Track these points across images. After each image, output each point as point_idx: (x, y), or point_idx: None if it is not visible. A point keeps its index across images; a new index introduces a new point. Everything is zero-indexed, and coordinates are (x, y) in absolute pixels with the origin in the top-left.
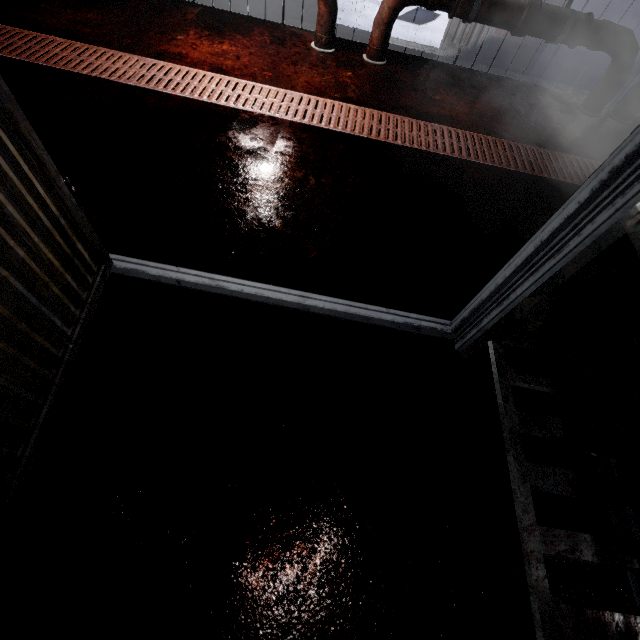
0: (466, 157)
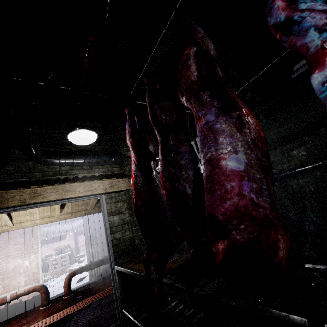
0: (109, 293)
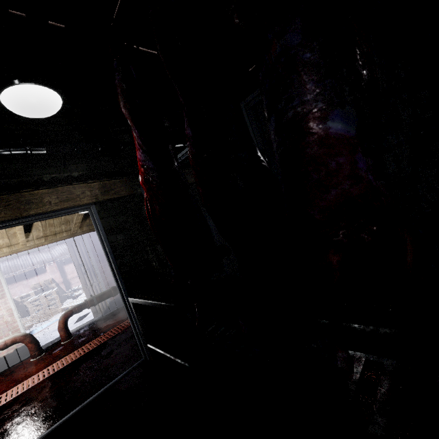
0: (124, 328)
